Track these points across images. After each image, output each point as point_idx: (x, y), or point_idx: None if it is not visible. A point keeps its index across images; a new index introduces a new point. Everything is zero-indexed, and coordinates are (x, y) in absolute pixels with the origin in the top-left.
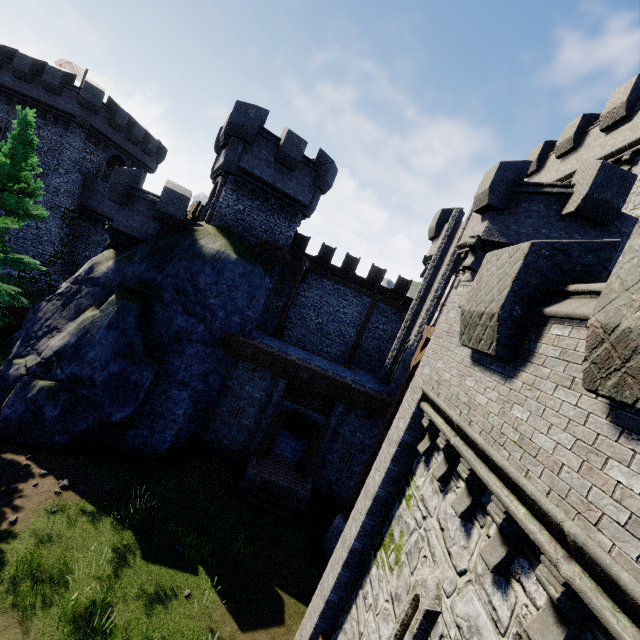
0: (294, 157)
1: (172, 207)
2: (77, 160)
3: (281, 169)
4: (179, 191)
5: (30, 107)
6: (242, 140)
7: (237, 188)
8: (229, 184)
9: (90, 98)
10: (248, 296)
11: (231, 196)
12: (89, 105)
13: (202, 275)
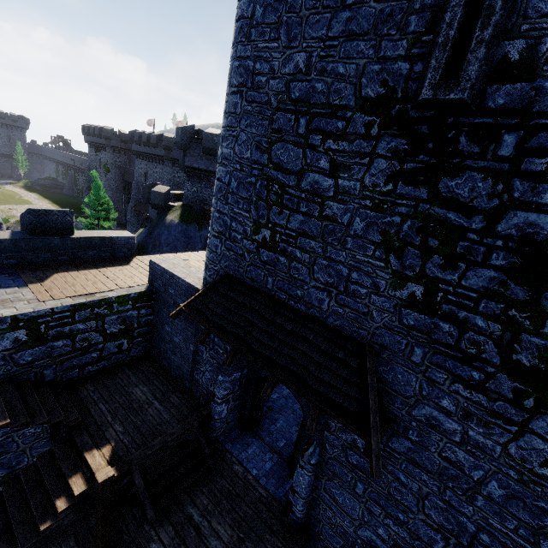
0: (212, 148)
1: (157, 200)
2: (170, 179)
3: (209, 158)
4: (159, 190)
5: (151, 159)
6: (182, 150)
7: (189, 178)
8: (186, 177)
9: (167, 144)
10: (185, 244)
11: (188, 184)
12: (167, 148)
13: (163, 235)
